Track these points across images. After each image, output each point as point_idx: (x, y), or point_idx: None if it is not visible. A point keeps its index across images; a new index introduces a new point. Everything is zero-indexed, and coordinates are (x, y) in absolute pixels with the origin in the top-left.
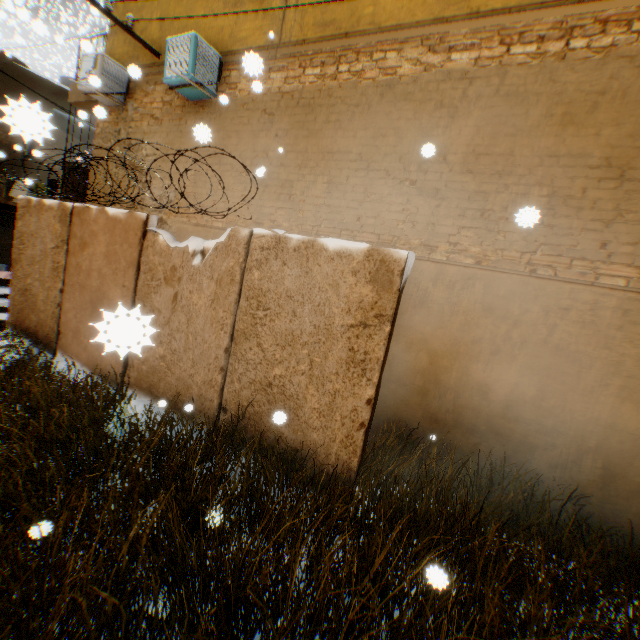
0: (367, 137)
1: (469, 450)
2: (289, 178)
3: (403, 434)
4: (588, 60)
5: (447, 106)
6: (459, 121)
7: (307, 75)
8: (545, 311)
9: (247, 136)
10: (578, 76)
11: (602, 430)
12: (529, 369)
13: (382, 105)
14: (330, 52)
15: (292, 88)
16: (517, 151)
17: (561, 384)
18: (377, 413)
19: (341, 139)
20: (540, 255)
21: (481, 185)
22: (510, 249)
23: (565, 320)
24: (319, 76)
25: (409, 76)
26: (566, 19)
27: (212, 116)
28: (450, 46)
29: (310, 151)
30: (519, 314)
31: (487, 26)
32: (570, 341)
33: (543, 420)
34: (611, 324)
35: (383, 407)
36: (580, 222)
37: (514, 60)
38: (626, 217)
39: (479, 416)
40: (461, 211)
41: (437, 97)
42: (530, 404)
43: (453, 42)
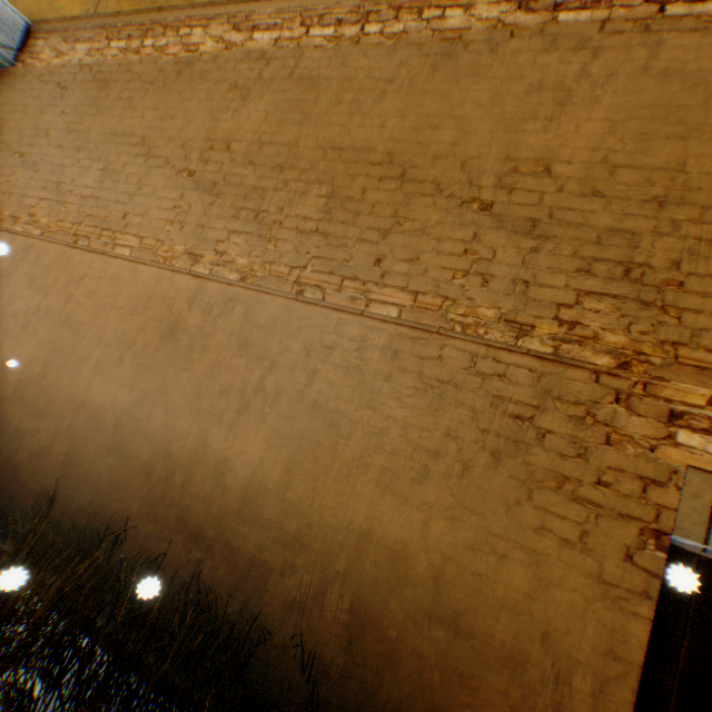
0: (156, 118)
1: (188, 572)
2: (65, 163)
3: (110, 541)
4: (382, 46)
5: (241, 88)
6: (250, 105)
7: (112, 48)
8: (308, 349)
9: (35, 112)
10: (371, 62)
11: (357, 541)
12: (279, 437)
13: (178, 84)
14: (140, 25)
15: (94, 61)
16: (303, 142)
17: (315, 462)
18: (85, 504)
19: (129, 119)
20: (311, 271)
21: (261, 180)
22: (280, 262)
23: (329, 364)
24: (124, 50)
25: (210, 54)
26: (365, 4)
27: (7, 87)
28: (254, 25)
29: (94, 132)
30: (278, 353)
31: (292, 7)
32: (332, 395)
33: (287, 522)
34: (380, 371)
35: (94, 494)
36: (358, 230)
37: (312, 43)
38: (406, 226)
39: (209, 513)
40: (235, 211)
41: (233, 78)
42: (274, 494)
43: (258, 21)
